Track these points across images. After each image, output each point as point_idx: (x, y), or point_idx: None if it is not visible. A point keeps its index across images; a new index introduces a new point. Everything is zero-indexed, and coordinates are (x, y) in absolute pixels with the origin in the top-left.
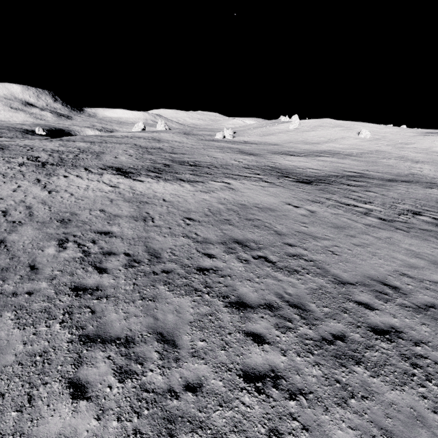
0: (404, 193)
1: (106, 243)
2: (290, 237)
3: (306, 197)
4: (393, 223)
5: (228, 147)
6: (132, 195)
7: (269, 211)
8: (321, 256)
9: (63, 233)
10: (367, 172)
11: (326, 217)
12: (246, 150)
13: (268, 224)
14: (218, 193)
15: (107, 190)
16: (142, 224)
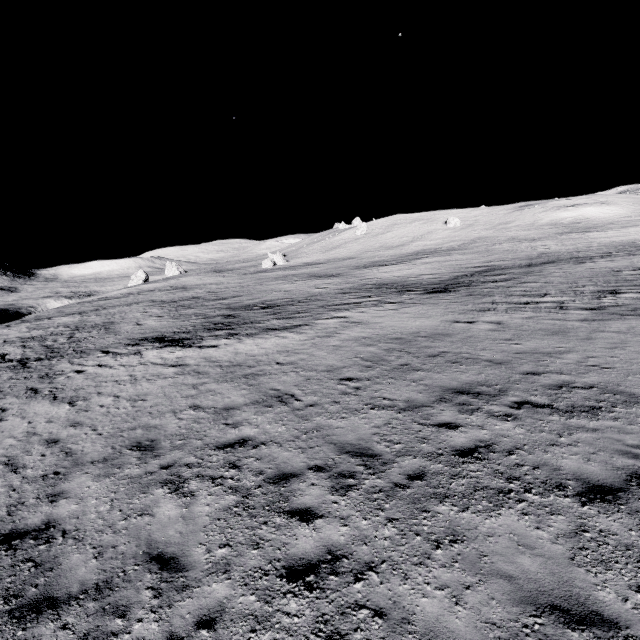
0: (566, 274)
1: (258, 460)
2: (519, 363)
3: (465, 307)
4: (607, 310)
5: (290, 275)
6: (220, 370)
7: (443, 337)
8: (595, 376)
9: (162, 468)
10: (494, 263)
11: (524, 325)
12: (318, 273)
13: (467, 355)
14: (346, 333)
15: (171, 374)
16: (286, 409)
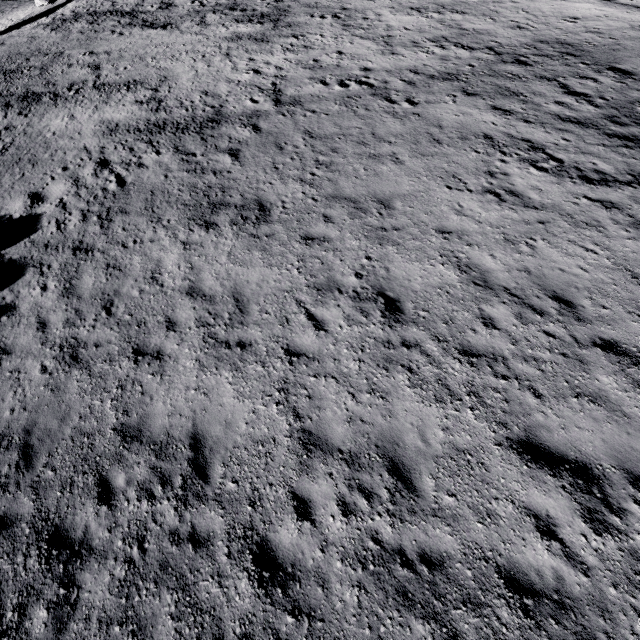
0: None
1: (210, 0)
2: None
3: None
4: None
5: None
6: None
7: None
8: None
9: None
10: None
11: None
12: None
13: None
14: None
15: None
16: None
